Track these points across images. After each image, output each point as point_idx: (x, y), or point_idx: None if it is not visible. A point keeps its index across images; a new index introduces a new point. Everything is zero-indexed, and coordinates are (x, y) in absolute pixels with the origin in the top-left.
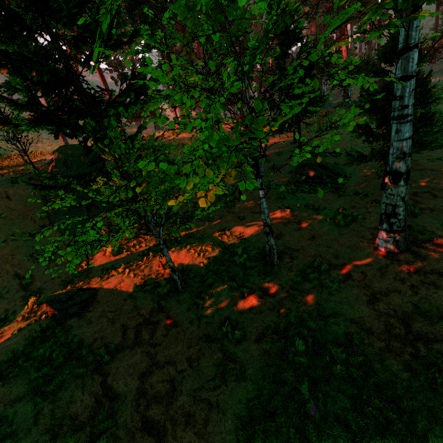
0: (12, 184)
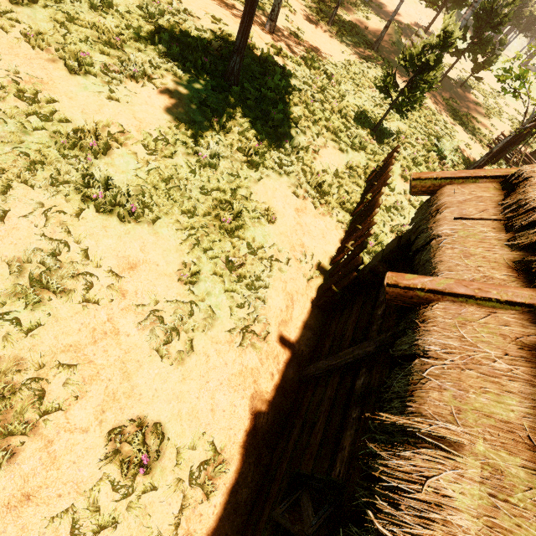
0: None
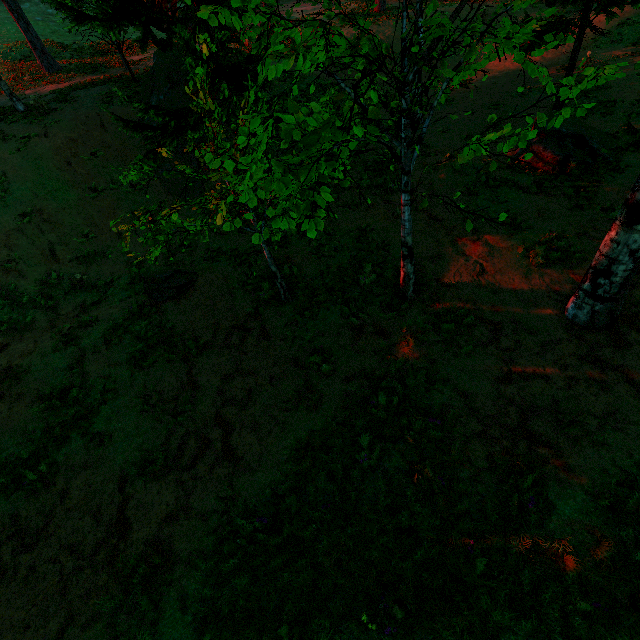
0: (106, 105)
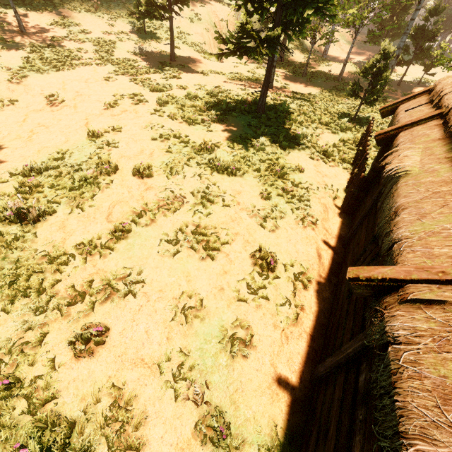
0: (223, 5)
